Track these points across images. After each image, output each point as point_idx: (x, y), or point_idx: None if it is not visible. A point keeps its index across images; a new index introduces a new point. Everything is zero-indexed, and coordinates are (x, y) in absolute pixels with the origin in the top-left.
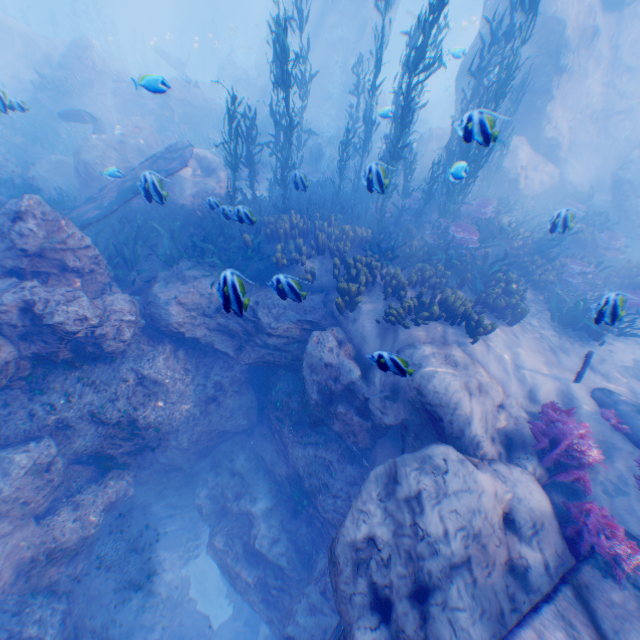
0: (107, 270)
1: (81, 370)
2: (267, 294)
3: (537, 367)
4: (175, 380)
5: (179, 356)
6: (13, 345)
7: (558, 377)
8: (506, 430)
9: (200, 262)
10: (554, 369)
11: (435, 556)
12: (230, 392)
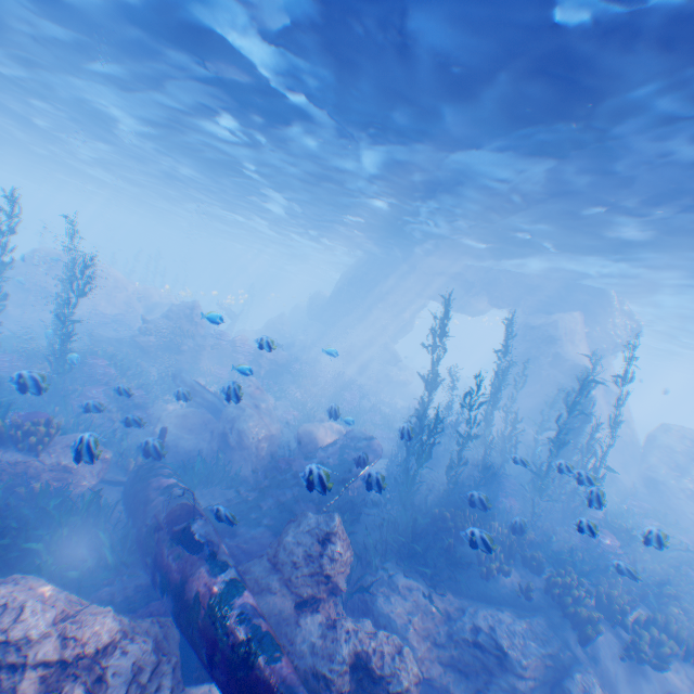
0: None
1: None
2: (490, 612)
3: None
4: None
5: None
6: None
7: None
8: None
9: (404, 565)
10: None
11: None
12: None
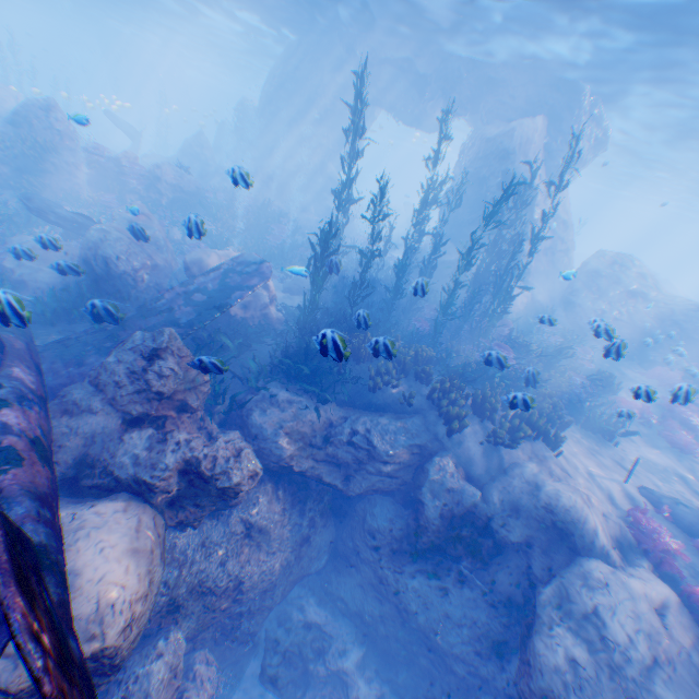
0: (204, 401)
1: (187, 529)
2: (370, 418)
3: (598, 471)
4: (275, 523)
5: (277, 493)
6: (160, 515)
7: (613, 478)
8: (613, 533)
9: (290, 384)
10: (607, 471)
11: (629, 662)
12: (318, 526)
